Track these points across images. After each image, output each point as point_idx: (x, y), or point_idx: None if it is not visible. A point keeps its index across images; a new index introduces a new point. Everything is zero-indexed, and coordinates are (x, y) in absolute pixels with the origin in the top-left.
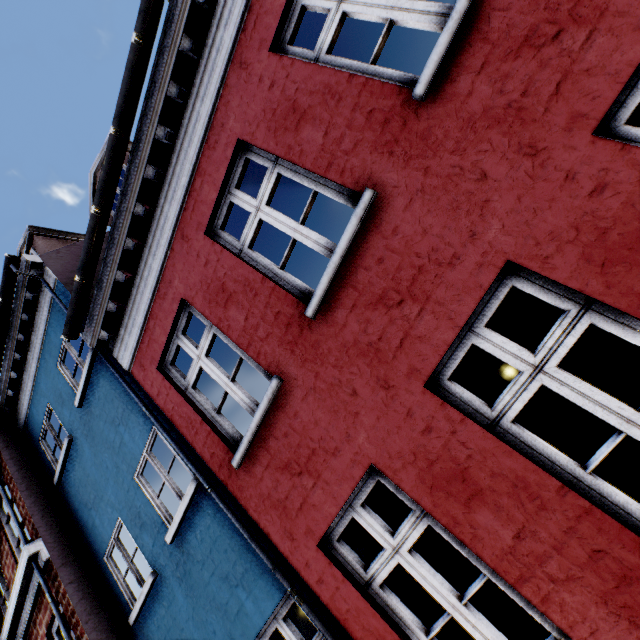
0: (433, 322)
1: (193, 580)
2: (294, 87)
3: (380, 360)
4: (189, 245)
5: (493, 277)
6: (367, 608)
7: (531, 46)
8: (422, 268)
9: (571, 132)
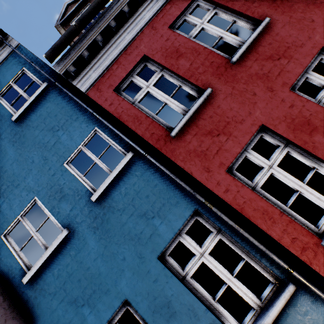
0: (294, 66)
1: (110, 225)
2: None
3: (268, 80)
4: (156, 31)
5: (318, 51)
6: (257, 197)
7: None
8: (289, 47)
9: None
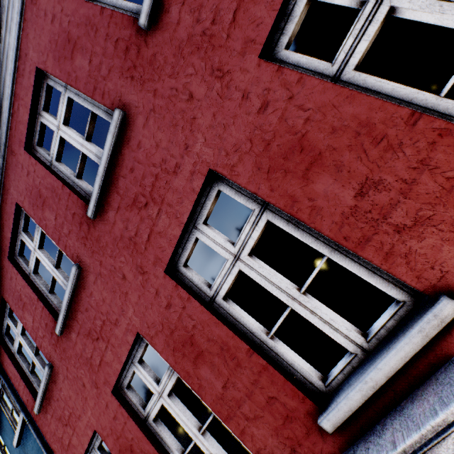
0: (112, 356)
1: None
2: (38, 180)
3: (93, 370)
4: (2, 263)
5: (133, 339)
6: None
7: (136, 206)
8: (105, 322)
9: (156, 267)
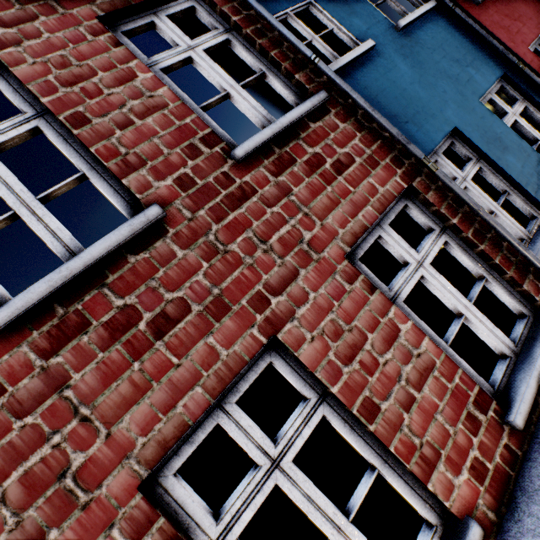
0: None
1: (421, 58)
2: None
3: None
4: None
5: None
6: None
7: None
8: None
9: None
